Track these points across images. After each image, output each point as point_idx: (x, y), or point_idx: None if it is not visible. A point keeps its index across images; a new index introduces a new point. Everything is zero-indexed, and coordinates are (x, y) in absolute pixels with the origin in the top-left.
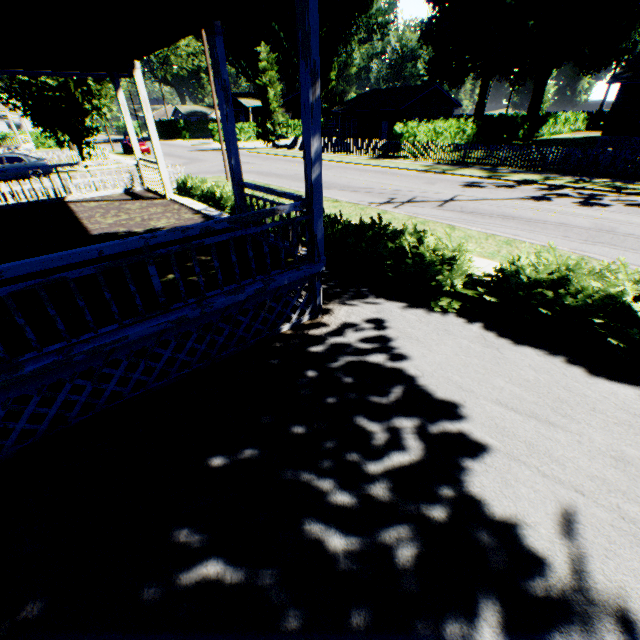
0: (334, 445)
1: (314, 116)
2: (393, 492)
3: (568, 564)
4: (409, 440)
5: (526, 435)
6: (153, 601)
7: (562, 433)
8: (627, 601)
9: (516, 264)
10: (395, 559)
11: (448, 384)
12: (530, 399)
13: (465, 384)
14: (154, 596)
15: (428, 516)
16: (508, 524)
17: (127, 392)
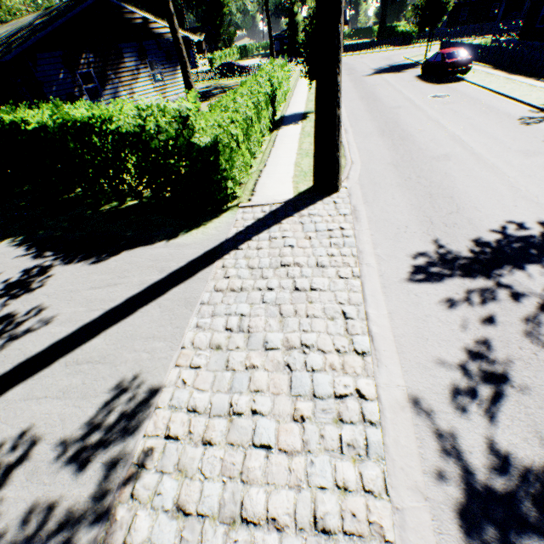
0: None
1: None
2: None
3: None
4: None
5: None
6: None
7: None
8: None
9: None
10: None
11: None
12: None
13: None
14: None
15: None
16: None
17: None
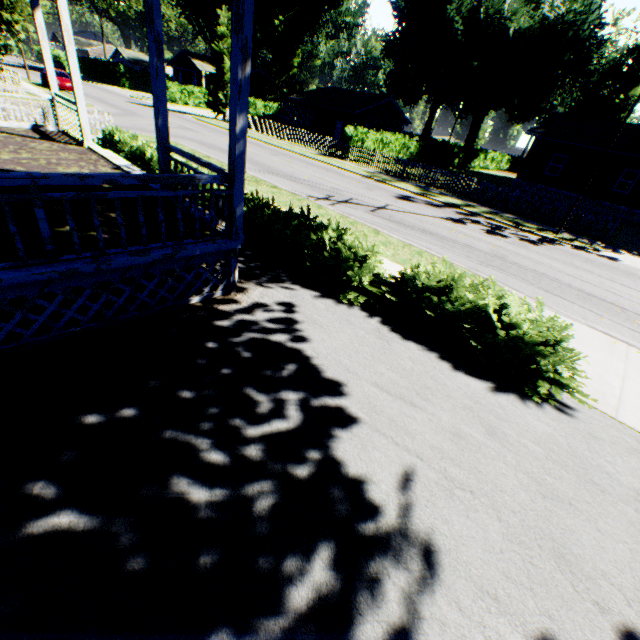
0: (220, 411)
1: (242, 93)
2: (266, 453)
3: (396, 511)
4: (291, 410)
5: (391, 412)
6: None
7: (420, 412)
8: (431, 537)
9: (415, 270)
10: (253, 508)
11: (338, 366)
12: (403, 384)
13: (353, 367)
14: None
15: (292, 474)
16: (358, 481)
17: None
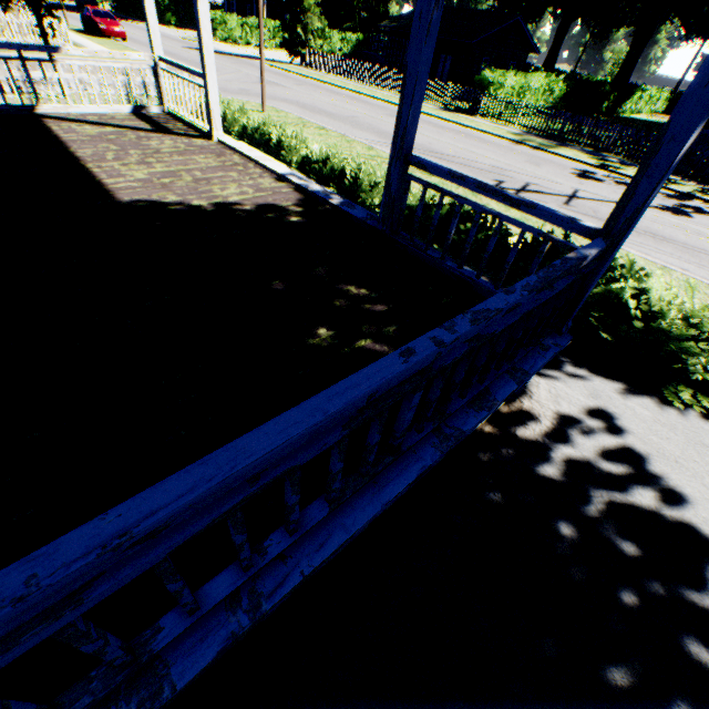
0: None
1: None
2: None
3: None
4: None
5: None
6: None
7: None
8: None
9: None
10: None
11: None
12: None
13: None
14: None
15: None
16: None
17: None
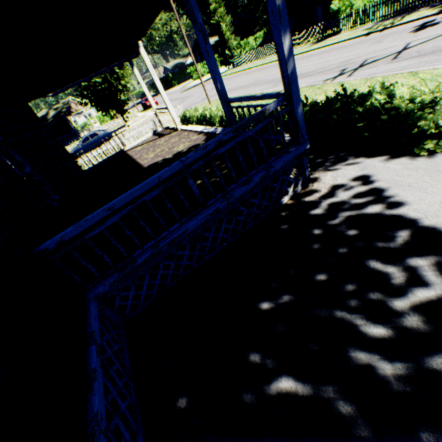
0: (355, 287)
1: (281, 16)
2: (427, 324)
3: None
4: (429, 277)
5: None
6: (251, 403)
7: None
8: None
9: None
10: None
11: None
12: None
13: None
14: (251, 400)
15: None
16: None
17: (193, 264)
